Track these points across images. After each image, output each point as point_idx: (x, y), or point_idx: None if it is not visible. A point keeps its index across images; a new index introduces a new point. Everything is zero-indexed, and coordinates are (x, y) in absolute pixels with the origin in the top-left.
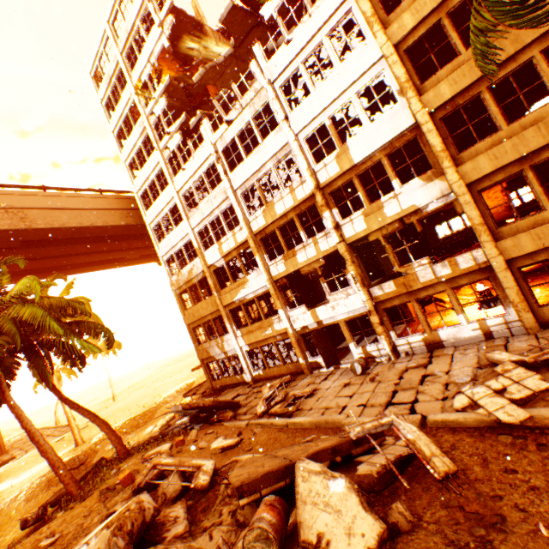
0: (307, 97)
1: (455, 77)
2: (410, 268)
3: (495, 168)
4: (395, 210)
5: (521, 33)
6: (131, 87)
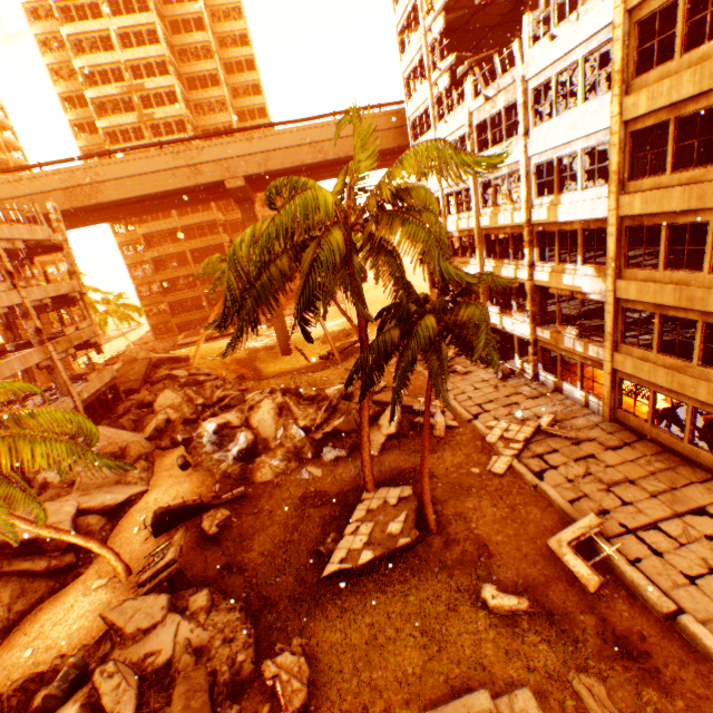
0: (548, 120)
1: (648, 198)
2: (563, 331)
3: (636, 299)
4: (568, 282)
5: (707, 193)
6: None
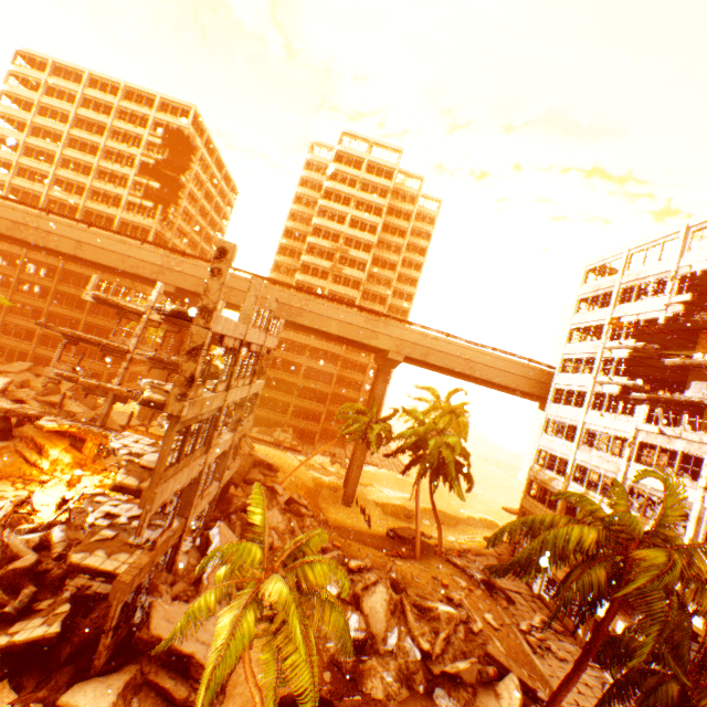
0: None
1: None
2: None
3: None
4: None
5: None
6: (608, 315)
